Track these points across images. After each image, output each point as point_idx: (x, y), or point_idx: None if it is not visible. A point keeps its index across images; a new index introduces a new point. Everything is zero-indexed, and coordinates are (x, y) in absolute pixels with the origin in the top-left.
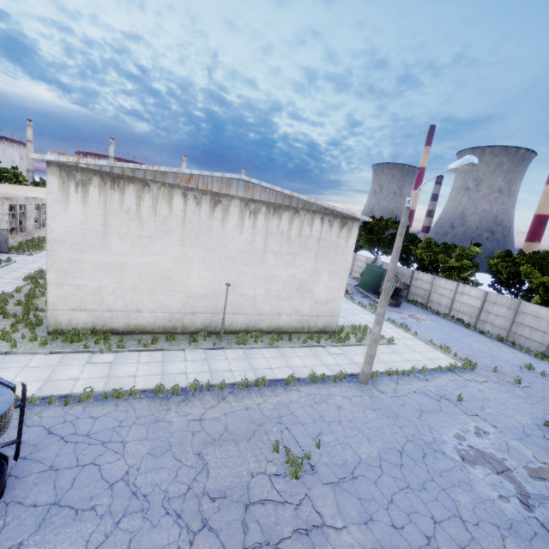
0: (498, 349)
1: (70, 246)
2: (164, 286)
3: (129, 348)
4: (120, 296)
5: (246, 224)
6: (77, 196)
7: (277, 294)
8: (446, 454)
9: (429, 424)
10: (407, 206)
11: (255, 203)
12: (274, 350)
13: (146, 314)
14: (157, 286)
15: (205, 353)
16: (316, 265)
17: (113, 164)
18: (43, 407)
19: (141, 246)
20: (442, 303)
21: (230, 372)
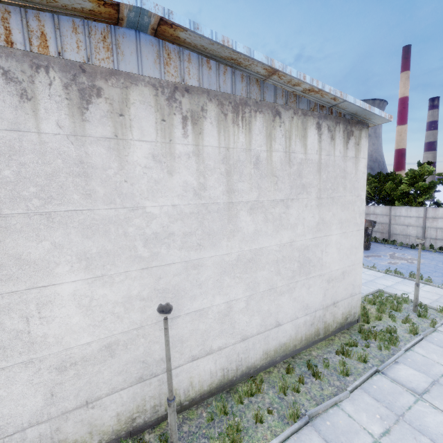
0: None
1: None
2: None
3: None
4: None
5: (179, 148)
6: None
7: (268, 288)
8: None
9: None
10: None
11: (190, 96)
12: (310, 437)
13: None
14: None
15: None
16: (320, 215)
17: None
18: None
19: None
20: (409, 233)
21: None
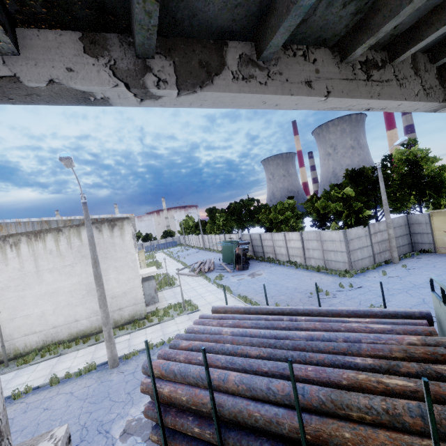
0: (308, 280)
1: None
2: None
3: None
4: None
5: (10, 256)
6: None
7: (67, 304)
8: (109, 432)
9: (133, 396)
10: (81, 202)
11: (13, 237)
12: (54, 359)
13: None
14: None
15: None
16: None
17: None
18: None
19: None
20: (282, 253)
21: None
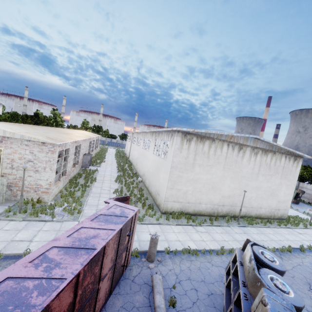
0: None
1: (179, 170)
2: (212, 190)
3: (206, 224)
4: (194, 195)
5: (252, 159)
6: (186, 146)
7: (261, 196)
8: None
9: None
10: None
11: (257, 149)
12: (269, 229)
13: (203, 205)
14: (210, 190)
15: (240, 229)
16: (280, 181)
17: (207, 131)
18: (209, 256)
19: (206, 170)
20: None
21: (265, 241)
